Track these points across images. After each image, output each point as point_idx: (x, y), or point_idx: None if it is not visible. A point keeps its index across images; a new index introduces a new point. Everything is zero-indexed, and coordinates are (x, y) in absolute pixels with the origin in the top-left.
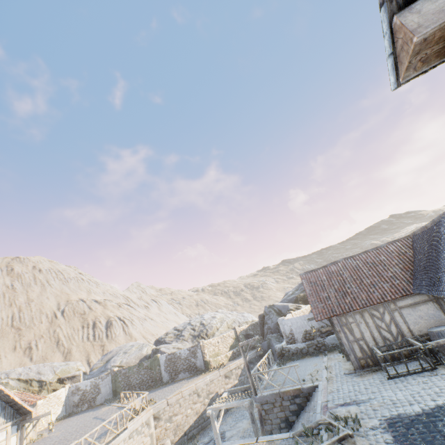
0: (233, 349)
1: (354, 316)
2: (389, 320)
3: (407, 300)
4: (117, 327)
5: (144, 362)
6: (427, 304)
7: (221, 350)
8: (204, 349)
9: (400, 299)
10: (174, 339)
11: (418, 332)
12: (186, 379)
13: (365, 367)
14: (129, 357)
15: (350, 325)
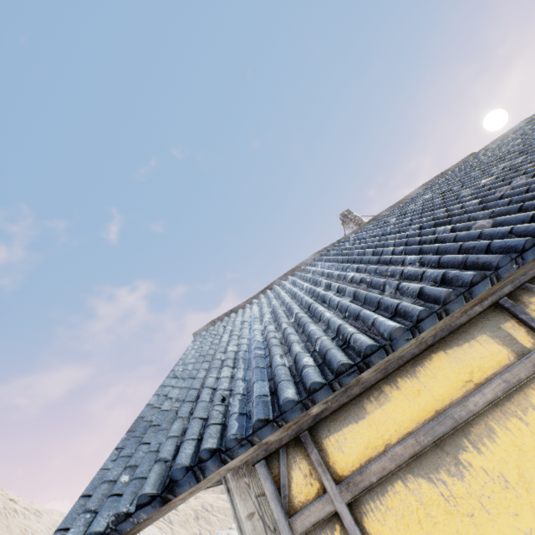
0: None
1: None
2: None
3: None
4: None
5: None
6: None
7: None
8: None
9: None
10: None
11: None
12: None
13: None
14: None
15: None
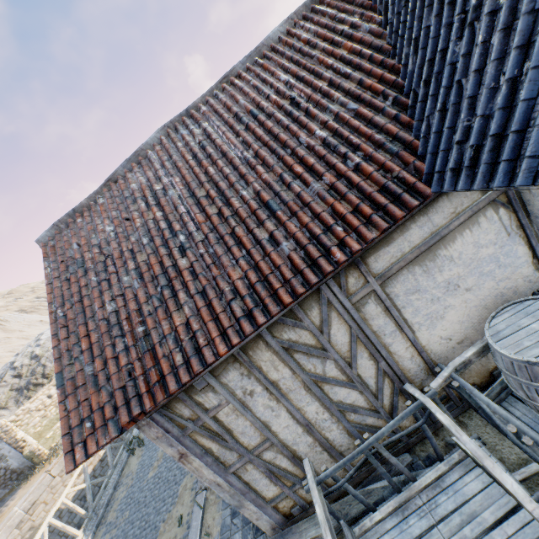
0: None
1: (222, 381)
2: (350, 344)
3: (406, 233)
4: None
5: None
6: (479, 223)
7: None
8: (13, 435)
9: (383, 239)
10: None
11: (443, 345)
12: None
13: (296, 517)
14: None
15: (216, 417)
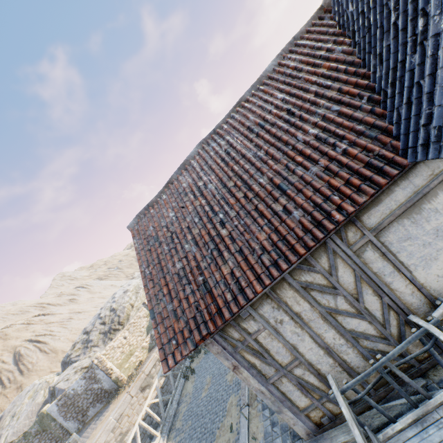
0: (150, 331)
1: (259, 312)
2: (356, 283)
3: (391, 195)
4: (30, 354)
5: (29, 430)
6: None
7: (135, 344)
8: (105, 364)
9: (372, 201)
10: (82, 351)
11: (441, 282)
12: (96, 418)
13: (326, 426)
14: (18, 423)
15: (257, 339)
